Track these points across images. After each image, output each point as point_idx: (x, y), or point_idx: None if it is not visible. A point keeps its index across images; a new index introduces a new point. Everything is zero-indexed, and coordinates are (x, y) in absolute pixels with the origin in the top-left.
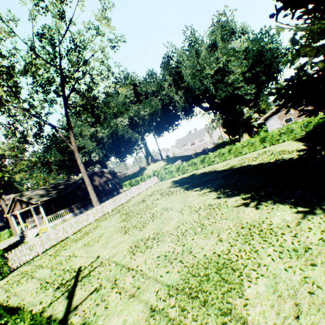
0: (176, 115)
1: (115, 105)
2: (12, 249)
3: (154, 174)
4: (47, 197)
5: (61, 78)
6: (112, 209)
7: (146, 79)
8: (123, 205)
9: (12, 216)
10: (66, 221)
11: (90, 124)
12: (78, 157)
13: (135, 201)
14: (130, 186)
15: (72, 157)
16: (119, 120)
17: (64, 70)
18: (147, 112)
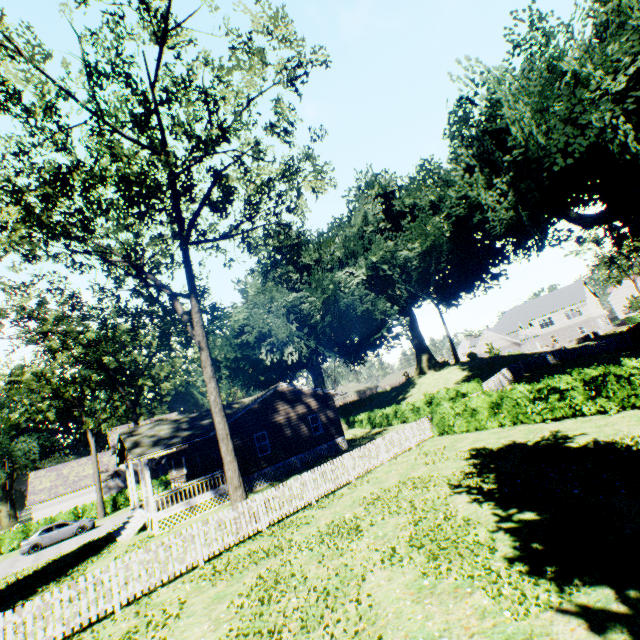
0: (492, 250)
1: (340, 242)
2: (84, 559)
3: (429, 405)
4: (162, 448)
5: (169, 176)
6: (271, 522)
7: (414, 180)
8: (305, 511)
9: (127, 469)
10: (196, 509)
11: (290, 284)
12: (207, 363)
13: (336, 514)
14: (370, 426)
15: (249, 354)
16: (345, 273)
17: (164, 152)
18: (414, 250)
